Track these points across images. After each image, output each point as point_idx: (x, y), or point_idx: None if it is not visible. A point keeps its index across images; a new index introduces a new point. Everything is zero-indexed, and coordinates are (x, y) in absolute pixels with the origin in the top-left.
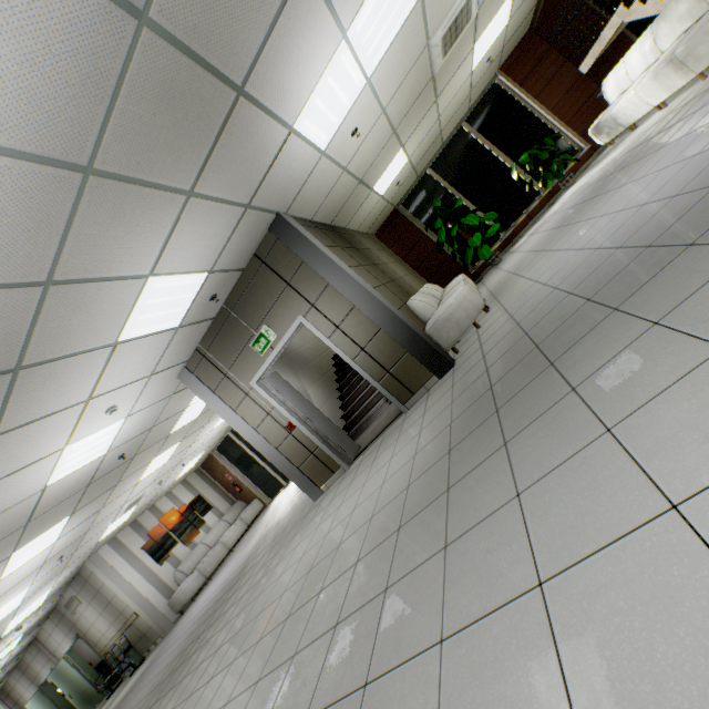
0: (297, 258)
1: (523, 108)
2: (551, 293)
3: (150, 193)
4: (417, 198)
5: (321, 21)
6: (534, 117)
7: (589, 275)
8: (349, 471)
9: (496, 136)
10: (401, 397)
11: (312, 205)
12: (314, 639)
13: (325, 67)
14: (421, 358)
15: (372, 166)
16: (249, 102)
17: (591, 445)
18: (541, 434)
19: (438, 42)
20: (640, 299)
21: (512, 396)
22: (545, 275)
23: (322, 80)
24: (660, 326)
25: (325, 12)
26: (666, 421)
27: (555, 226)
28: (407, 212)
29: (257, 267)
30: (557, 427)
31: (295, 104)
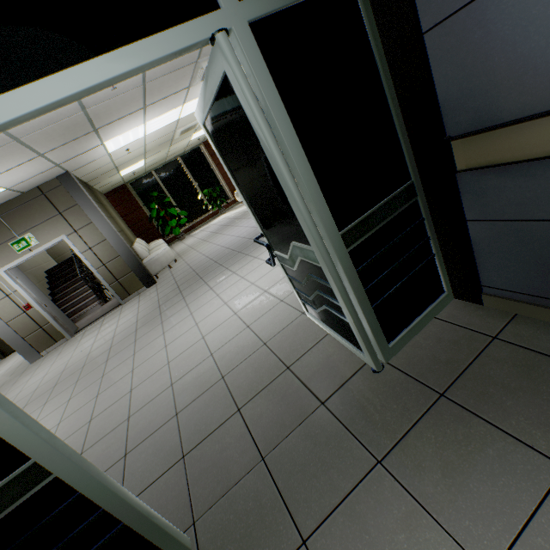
0: (73, 201)
1: (210, 166)
2: (206, 258)
3: (27, 151)
4: (142, 184)
5: (140, 119)
6: (214, 174)
7: (218, 254)
8: (73, 338)
9: (195, 173)
10: (122, 295)
11: (86, 172)
12: (92, 371)
13: (132, 129)
14: (140, 276)
15: (127, 163)
16: (95, 133)
17: (207, 292)
18: (196, 293)
19: (180, 132)
20: (227, 263)
21: (187, 287)
22: (205, 251)
23: (128, 132)
24: (228, 269)
25: (142, 118)
26: (222, 285)
27: (213, 231)
28: (133, 189)
29: (37, 195)
30: (200, 290)
31: (112, 137)
